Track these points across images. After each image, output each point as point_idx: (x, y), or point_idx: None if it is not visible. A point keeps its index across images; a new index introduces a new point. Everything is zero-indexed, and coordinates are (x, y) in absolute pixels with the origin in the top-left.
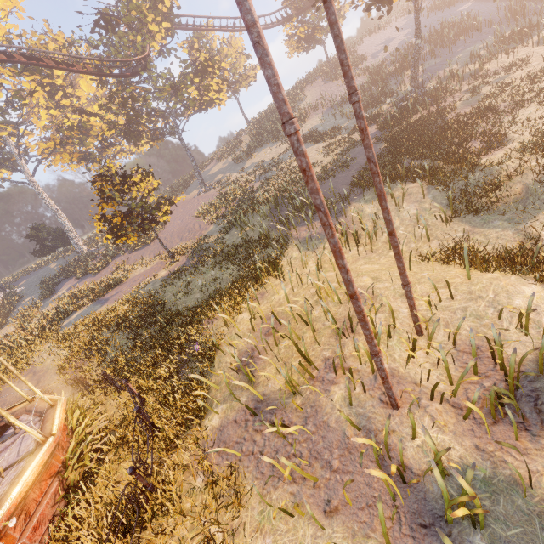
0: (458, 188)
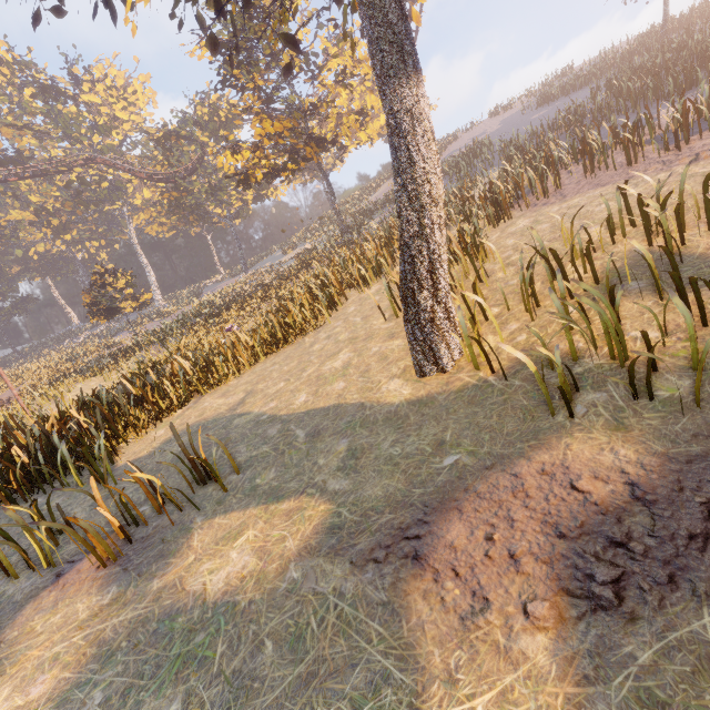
0: None
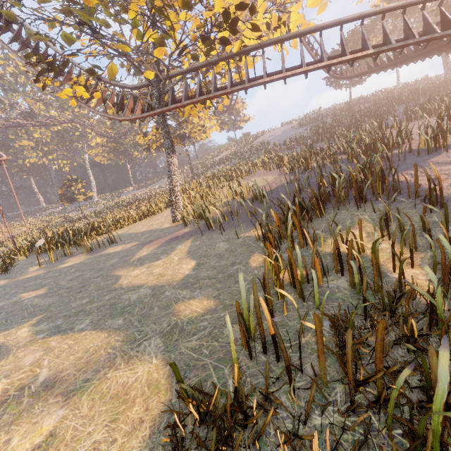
0: None
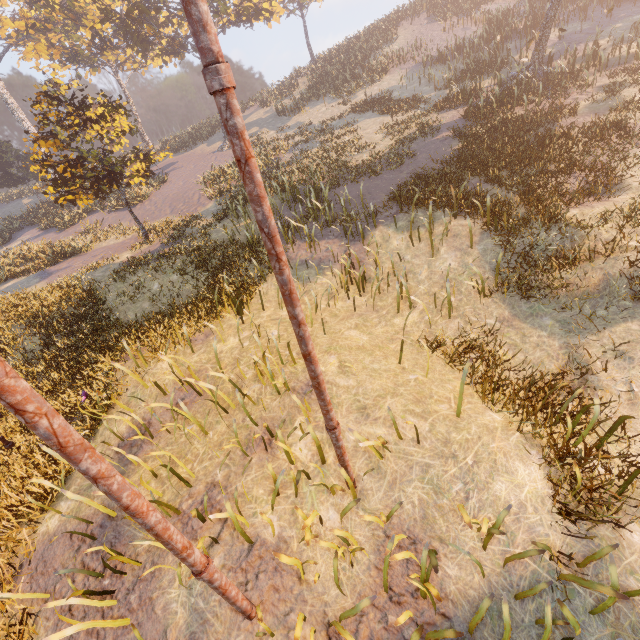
0: (520, 246)
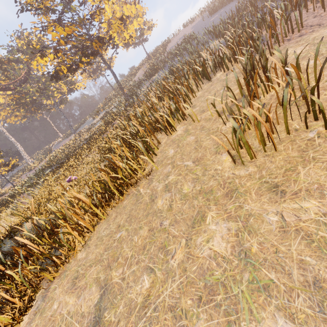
0: None
